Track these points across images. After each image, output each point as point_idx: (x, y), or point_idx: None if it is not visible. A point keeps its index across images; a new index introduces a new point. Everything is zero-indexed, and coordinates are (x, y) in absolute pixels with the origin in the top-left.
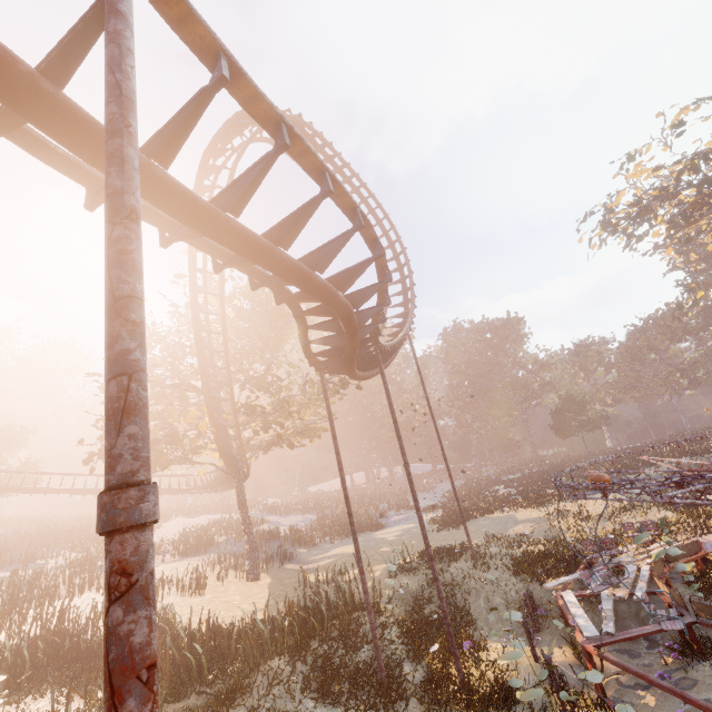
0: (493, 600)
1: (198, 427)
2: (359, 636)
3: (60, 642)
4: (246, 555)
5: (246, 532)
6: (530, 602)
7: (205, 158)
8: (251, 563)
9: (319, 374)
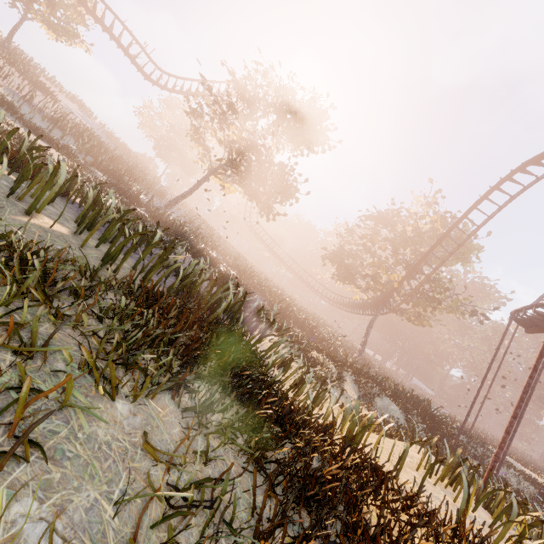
0: (509, 477)
1: (388, 282)
2: (441, 427)
3: (311, 326)
4: (358, 350)
5: (364, 341)
6: (540, 494)
7: (526, 164)
8: (358, 355)
9: (511, 316)
